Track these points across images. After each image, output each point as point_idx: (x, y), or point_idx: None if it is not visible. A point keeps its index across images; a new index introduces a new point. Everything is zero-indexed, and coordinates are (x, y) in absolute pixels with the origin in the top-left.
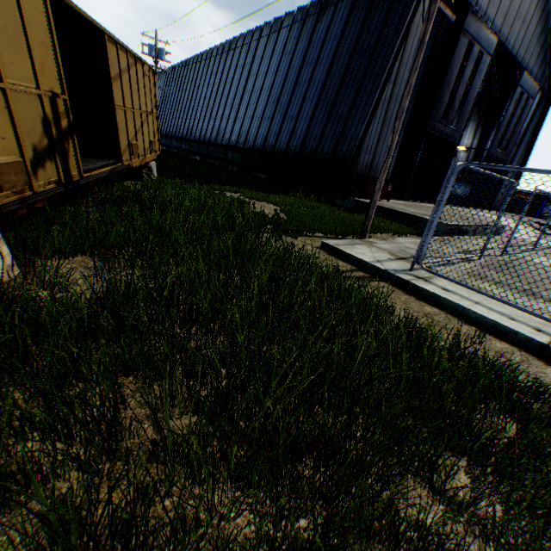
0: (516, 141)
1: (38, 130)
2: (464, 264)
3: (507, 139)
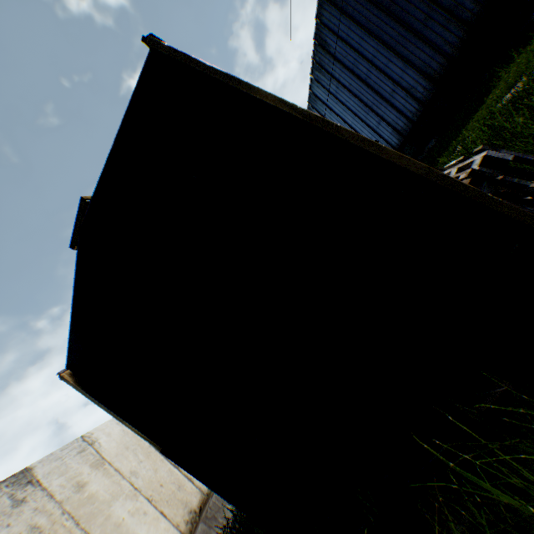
0: None
1: None
2: None
3: None
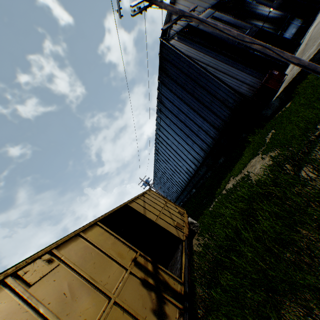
0: None
1: (144, 295)
2: None
3: None
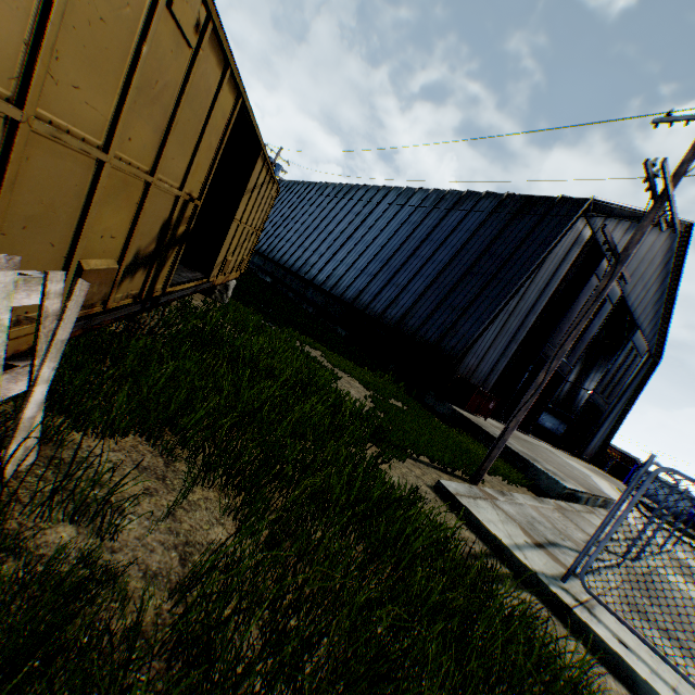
0: (619, 393)
1: (152, 232)
2: (653, 611)
3: (611, 388)
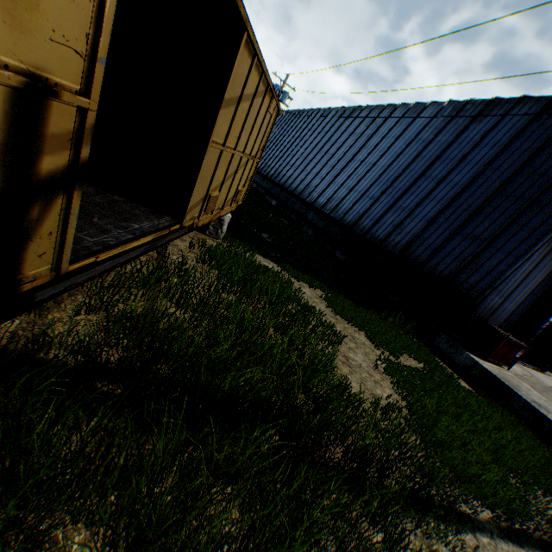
0: None
1: None
2: None
3: None
